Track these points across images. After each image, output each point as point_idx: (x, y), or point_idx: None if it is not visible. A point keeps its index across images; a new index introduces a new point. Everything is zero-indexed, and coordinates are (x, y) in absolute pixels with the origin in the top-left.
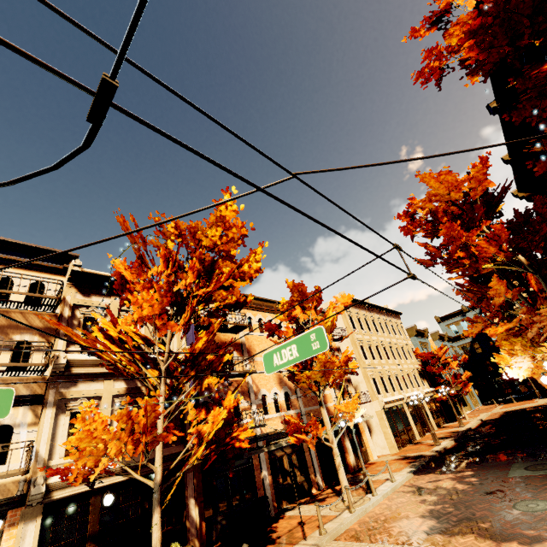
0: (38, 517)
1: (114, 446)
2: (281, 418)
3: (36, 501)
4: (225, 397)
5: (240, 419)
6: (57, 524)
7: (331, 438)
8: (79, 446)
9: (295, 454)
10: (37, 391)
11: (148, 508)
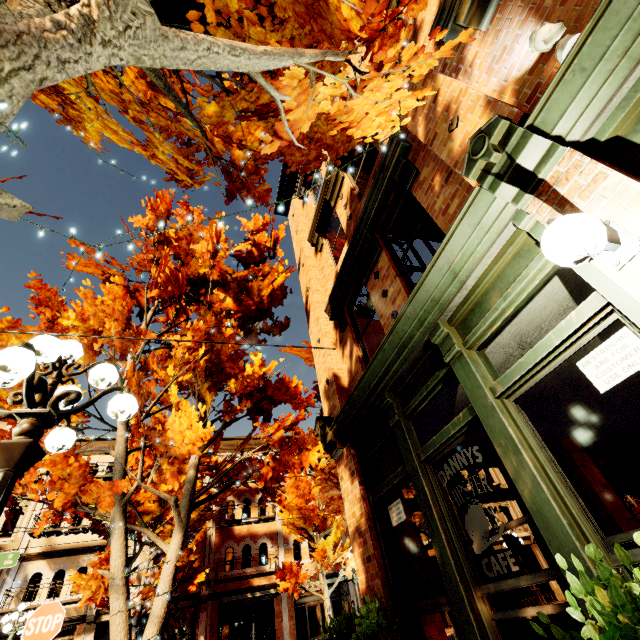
0: (92, 632)
1: (95, 583)
2: (316, 564)
3: (91, 620)
4: (250, 543)
5: (267, 564)
6: (104, 639)
7: (322, 587)
8: (77, 582)
9: (332, 605)
10: (104, 542)
11: (167, 639)
